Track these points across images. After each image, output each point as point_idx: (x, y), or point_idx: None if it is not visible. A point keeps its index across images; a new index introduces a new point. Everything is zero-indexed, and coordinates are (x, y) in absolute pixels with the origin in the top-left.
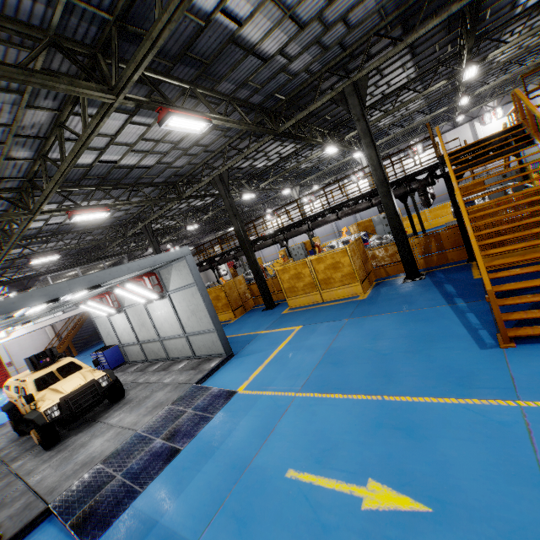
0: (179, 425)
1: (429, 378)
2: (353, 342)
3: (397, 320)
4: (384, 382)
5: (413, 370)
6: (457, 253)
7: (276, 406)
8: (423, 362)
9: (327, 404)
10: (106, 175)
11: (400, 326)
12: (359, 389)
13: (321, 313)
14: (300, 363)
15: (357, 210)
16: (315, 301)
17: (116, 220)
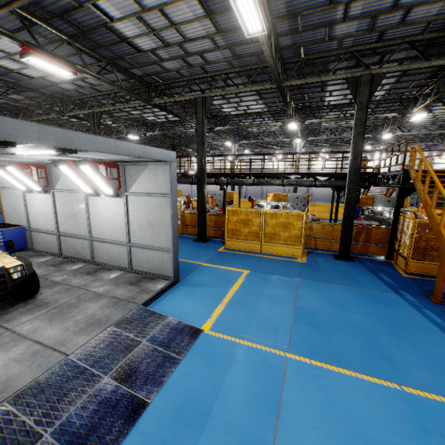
0: (134, 361)
1: (437, 374)
2: (321, 307)
3: (355, 295)
4: (389, 366)
5: (413, 360)
6: (378, 249)
7: (267, 365)
8: (417, 352)
9: (336, 379)
10: (90, 29)
11: (362, 303)
12: (365, 368)
13: (264, 263)
14: (270, 314)
15: (301, 184)
16: (253, 249)
17: (61, 92)
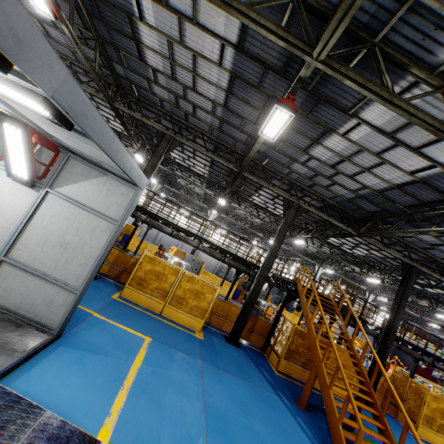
0: None
1: None
2: (228, 406)
3: (250, 392)
4: None
5: None
6: (257, 339)
7: None
8: None
9: None
10: (108, 2)
11: (258, 404)
12: None
13: (166, 331)
14: (182, 413)
15: (213, 254)
16: (153, 308)
17: None
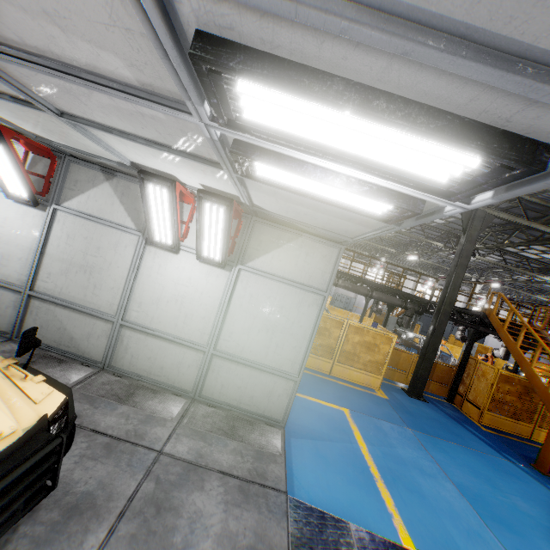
0: None
1: None
2: (477, 484)
3: (481, 461)
4: None
5: None
6: (437, 387)
7: None
8: None
9: None
10: None
11: (500, 476)
12: None
13: (351, 396)
14: (447, 502)
15: (357, 290)
16: (320, 369)
17: None
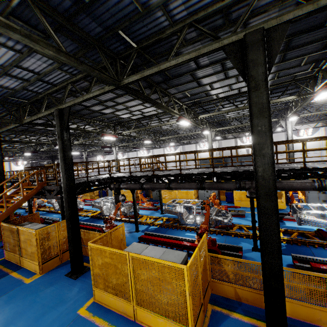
0: None
1: None
2: None
3: None
4: None
5: None
6: None
7: None
8: None
9: None
10: None
11: None
12: None
13: None
14: None
15: None
16: None
17: None
